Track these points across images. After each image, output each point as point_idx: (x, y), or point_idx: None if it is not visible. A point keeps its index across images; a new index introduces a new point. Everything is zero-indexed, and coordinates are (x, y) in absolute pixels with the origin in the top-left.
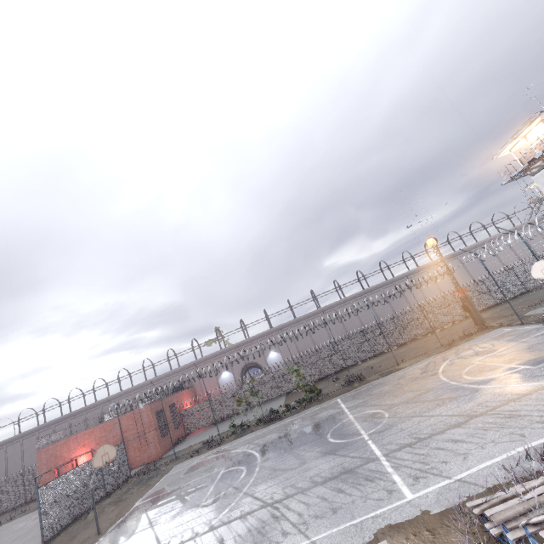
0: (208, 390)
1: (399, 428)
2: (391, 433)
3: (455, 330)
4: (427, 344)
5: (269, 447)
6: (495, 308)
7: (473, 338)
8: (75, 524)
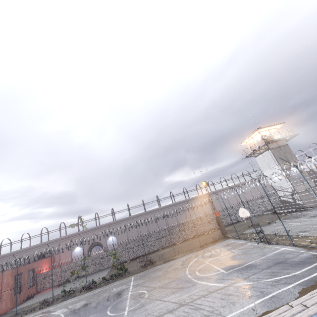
0: (63, 259)
1: (145, 308)
2: (139, 311)
3: (213, 235)
4: (196, 243)
5: (73, 313)
6: (236, 223)
7: (216, 243)
8: None
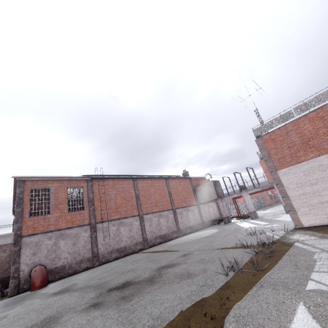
0: None
1: None
2: None
3: None
4: None
5: None
6: None
7: None
8: (259, 209)
